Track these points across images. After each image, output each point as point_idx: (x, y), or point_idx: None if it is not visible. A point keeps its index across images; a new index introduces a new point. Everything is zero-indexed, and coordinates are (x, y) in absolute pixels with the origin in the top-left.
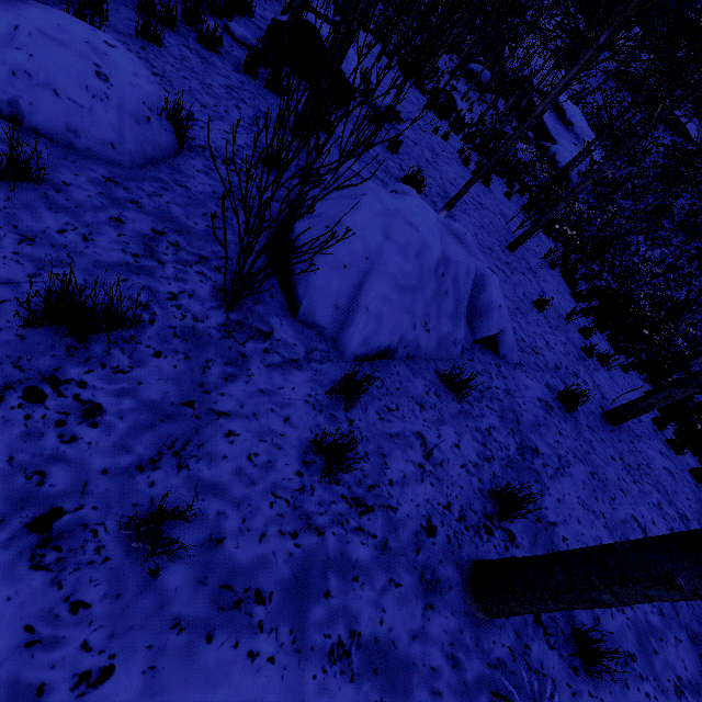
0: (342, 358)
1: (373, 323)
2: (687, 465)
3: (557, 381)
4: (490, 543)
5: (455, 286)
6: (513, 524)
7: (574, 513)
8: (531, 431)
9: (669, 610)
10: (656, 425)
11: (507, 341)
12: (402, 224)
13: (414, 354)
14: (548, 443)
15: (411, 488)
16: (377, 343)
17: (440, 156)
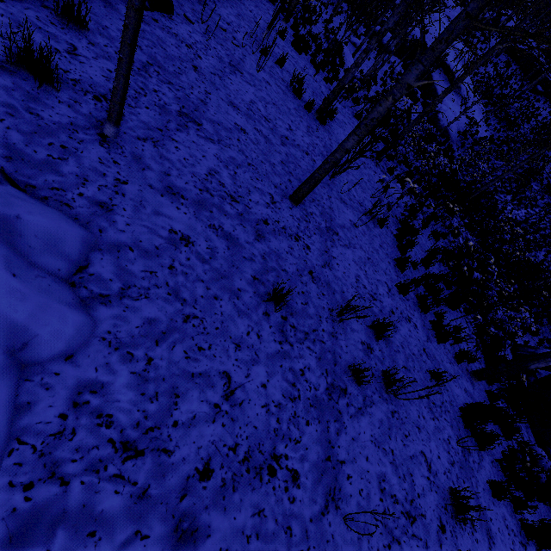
0: None
1: None
2: None
3: (149, 544)
4: None
5: None
6: None
7: None
8: None
9: None
10: (451, 503)
11: None
12: None
13: None
14: None
15: None
16: None
17: (245, 74)
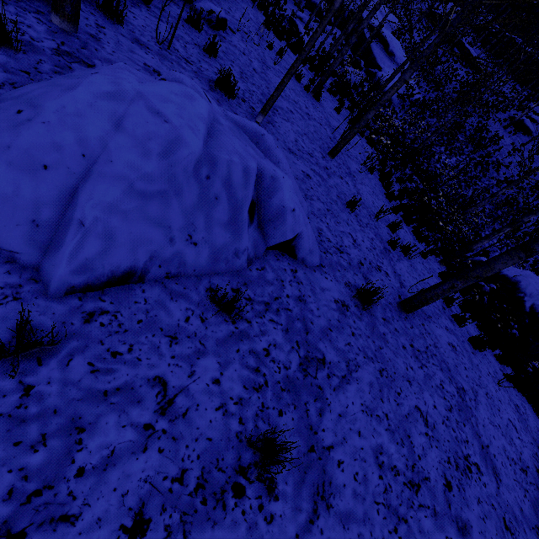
0: (46, 291)
1: (96, 241)
2: (467, 334)
3: (359, 277)
4: (238, 509)
5: (229, 190)
6: (277, 468)
7: (355, 426)
8: (321, 339)
9: (442, 505)
10: (445, 302)
11: (305, 245)
12: (143, 112)
13: (177, 273)
14: (338, 348)
15: (120, 469)
16: (109, 267)
17: (271, 68)
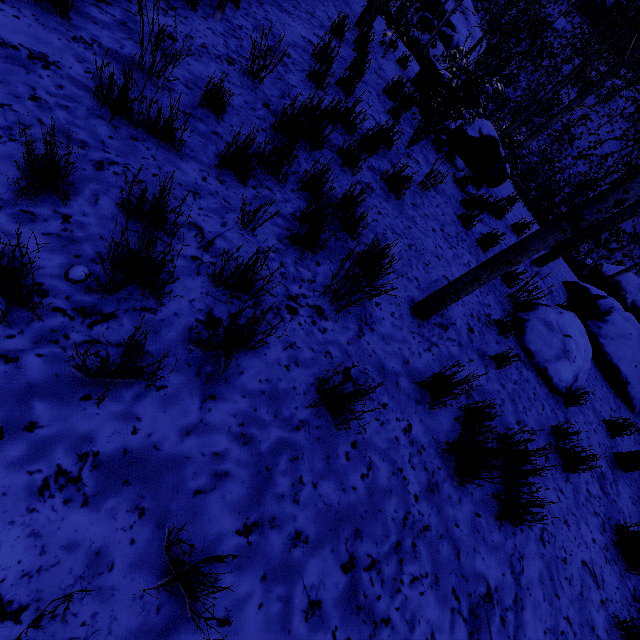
0: None
1: None
2: None
3: None
4: None
5: None
6: None
7: None
8: None
9: None
10: None
11: None
12: None
13: None
14: None
15: None
16: None
17: None
